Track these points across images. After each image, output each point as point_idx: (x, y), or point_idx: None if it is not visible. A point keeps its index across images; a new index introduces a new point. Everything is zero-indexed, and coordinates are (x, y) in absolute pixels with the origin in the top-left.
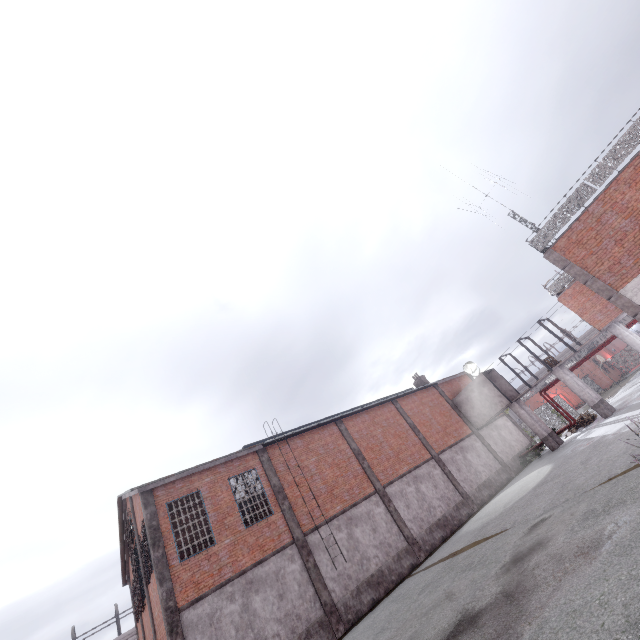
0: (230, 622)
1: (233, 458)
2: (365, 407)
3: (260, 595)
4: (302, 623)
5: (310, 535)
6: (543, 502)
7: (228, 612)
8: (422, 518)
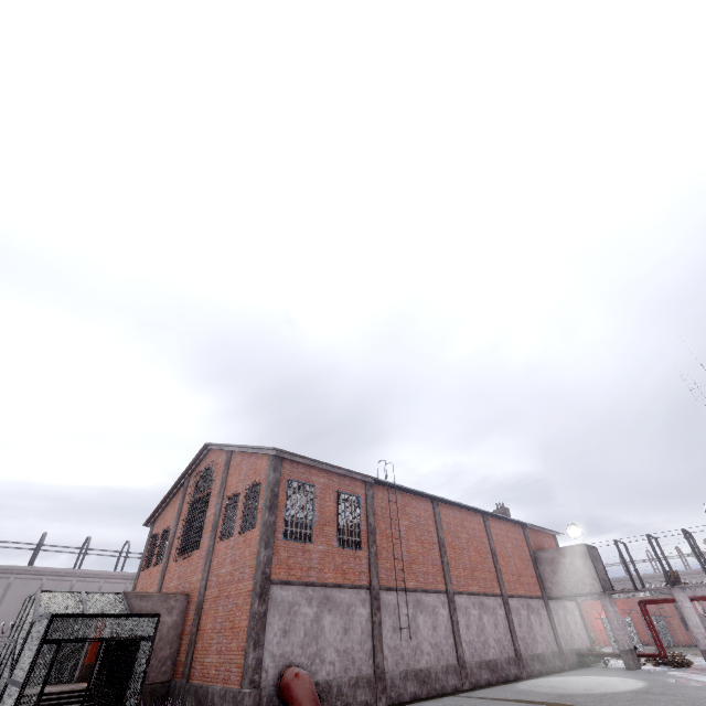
0: (303, 622)
1: (349, 475)
2: (462, 504)
3: (331, 616)
4: (354, 669)
5: (383, 592)
6: None
7: (304, 612)
8: (476, 648)
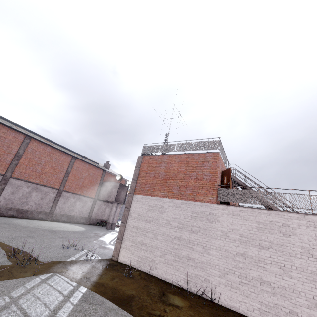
0: None
1: None
2: (52, 145)
3: None
4: None
5: None
6: (10, 234)
7: None
8: (14, 202)
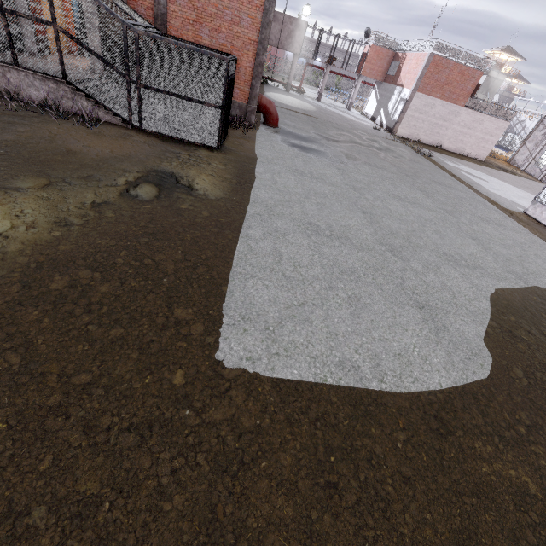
0: None
1: None
2: None
3: None
4: None
5: None
6: (346, 125)
7: None
8: None
